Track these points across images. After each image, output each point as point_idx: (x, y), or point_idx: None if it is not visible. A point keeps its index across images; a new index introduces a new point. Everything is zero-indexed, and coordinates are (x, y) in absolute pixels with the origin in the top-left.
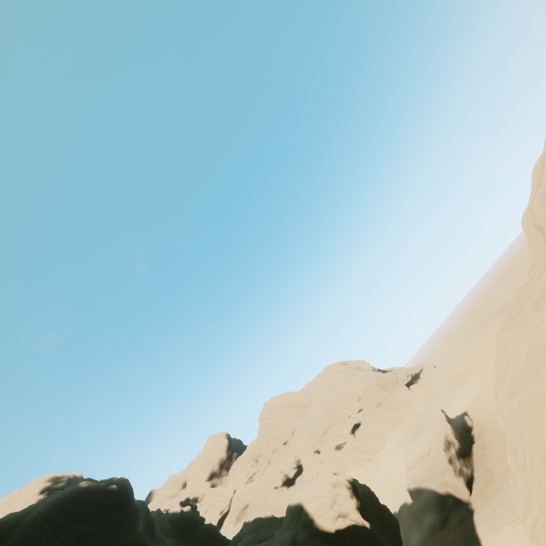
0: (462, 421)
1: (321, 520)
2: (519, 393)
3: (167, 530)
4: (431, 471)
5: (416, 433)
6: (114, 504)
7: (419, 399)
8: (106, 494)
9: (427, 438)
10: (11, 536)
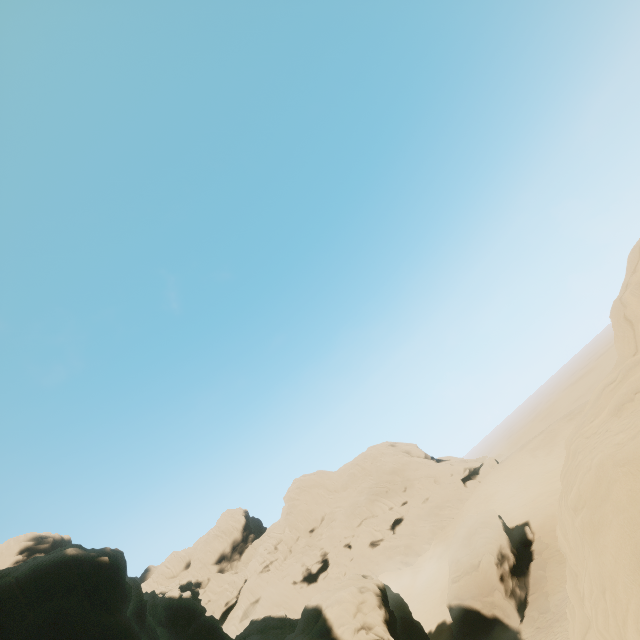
0: (522, 533)
1: (340, 630)
2: (584, 512)
3: (160, 617)
4: (478, 587)
5: (466, 540)
6: (103, 579)
7: (475, 499)
8: (95, 566)
9: (478, 548)
10: None
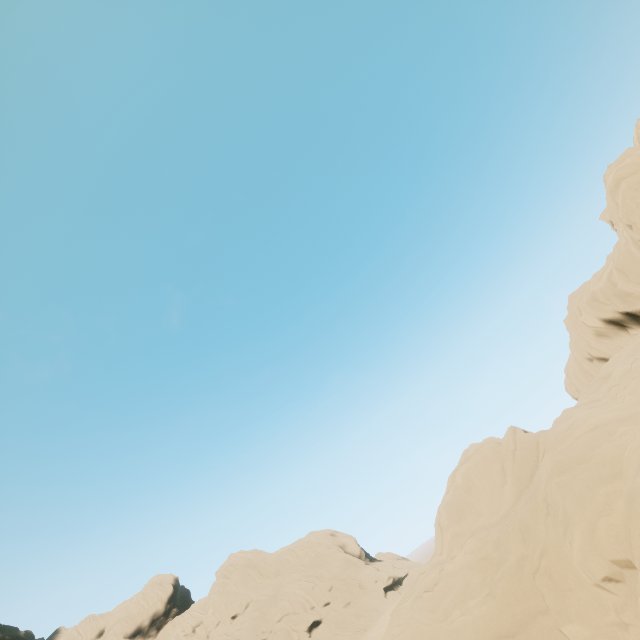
0: None
1: None
2: None
3: None
4: None
5: None
6: None
7: (388, 614)
8: None
9: None
10: None
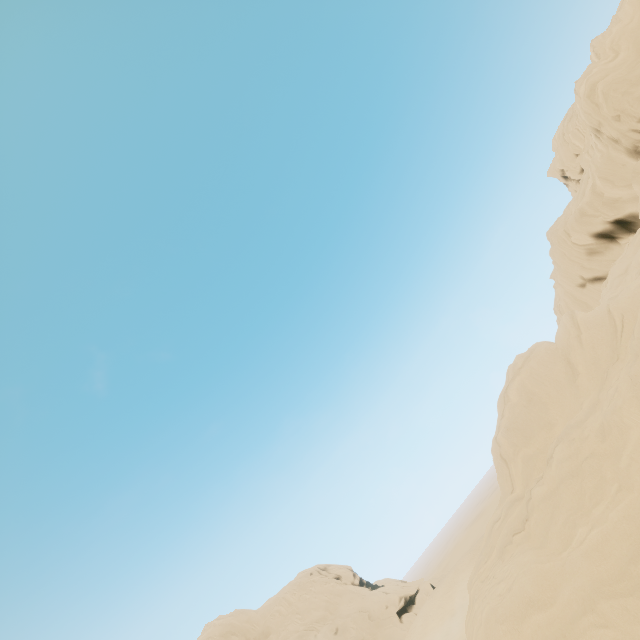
0: None
1: None
2: None
3: None
4: None
5: None
6: None
7: (410, 639)
8: None
9: None
10: None
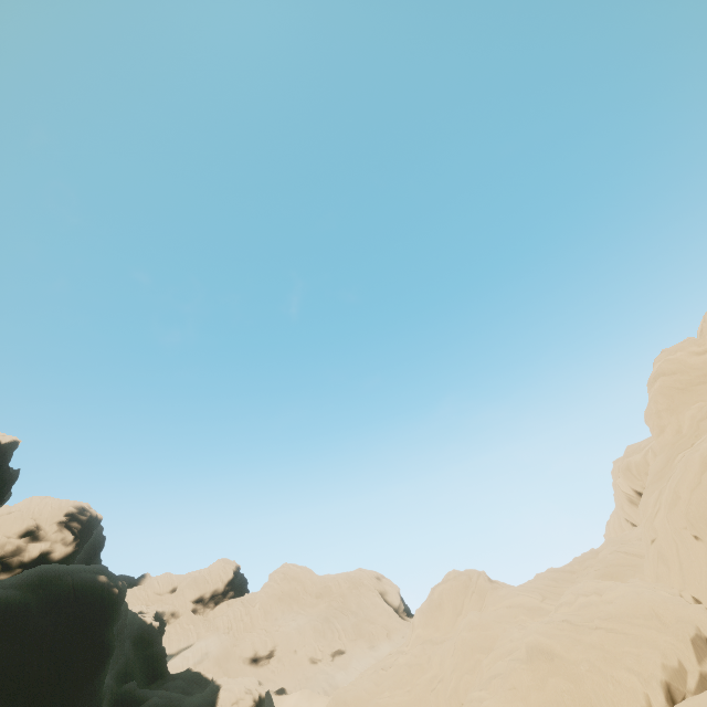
0: None
1: None
2: None
3: (132, 633)
4: None
5: None
6: (111, 603)
7: None
8: (110, 593)
9: None
10: (54, 584)
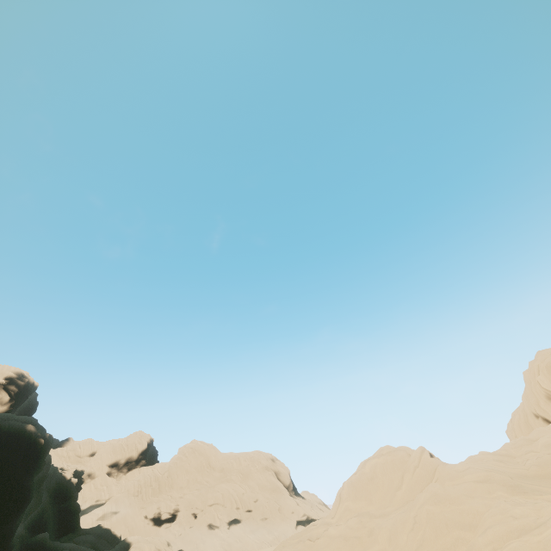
0: None
1: None
2: None
3: (51, 486)
4: None
5: None
6: (35, 452)
7: None
8: (36, 442)
9: None
10: None
